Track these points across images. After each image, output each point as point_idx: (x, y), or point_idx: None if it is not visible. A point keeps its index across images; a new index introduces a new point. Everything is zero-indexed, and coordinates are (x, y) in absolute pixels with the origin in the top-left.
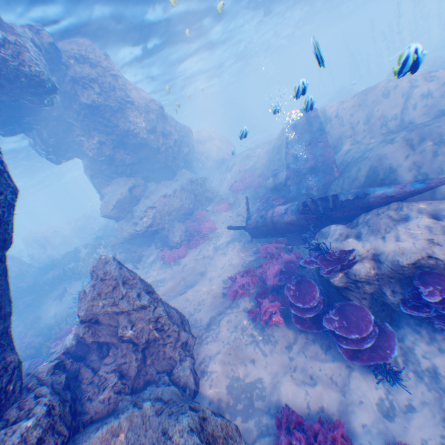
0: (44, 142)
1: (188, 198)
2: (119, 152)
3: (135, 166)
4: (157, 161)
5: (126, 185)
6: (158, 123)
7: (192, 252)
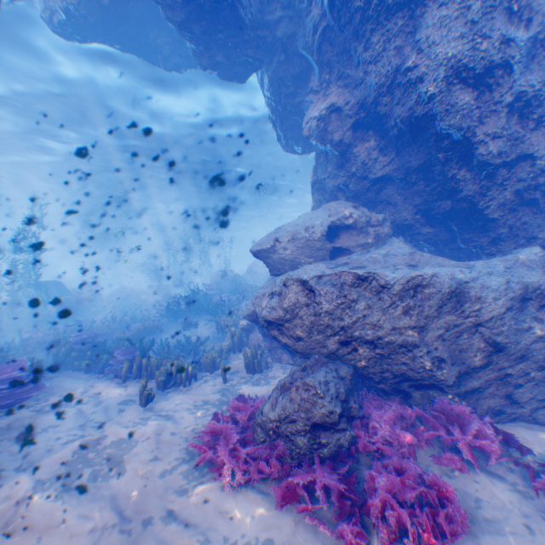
0: (266, 100)
1: (451, 336)
2: (364, 140)
3: (388, 187)
4: (447, 189)
5: (333, 218)
6: (530, 61)
7: (247, 509)
